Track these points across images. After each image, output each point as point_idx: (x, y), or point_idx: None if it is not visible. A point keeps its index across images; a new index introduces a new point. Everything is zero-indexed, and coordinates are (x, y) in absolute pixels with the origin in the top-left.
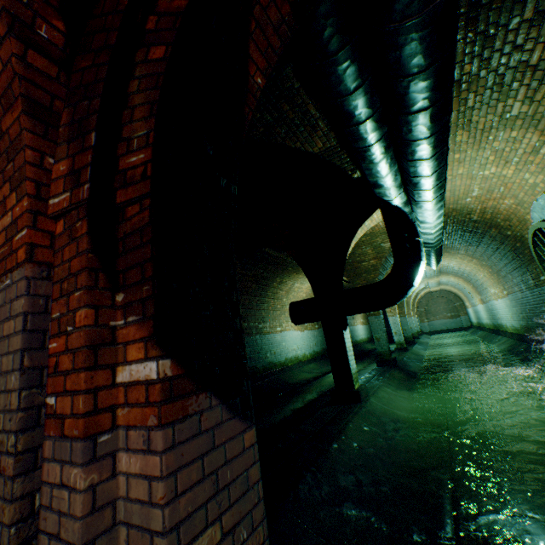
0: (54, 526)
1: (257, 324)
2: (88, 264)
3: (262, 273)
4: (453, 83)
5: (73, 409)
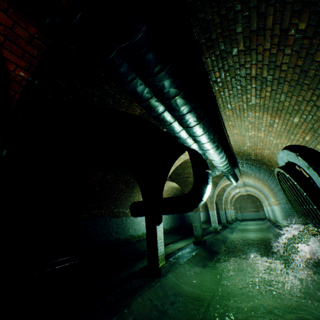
0: None
1: (125, 210)
2: None
3: (129, 179)
4: (212, 82)
5: None
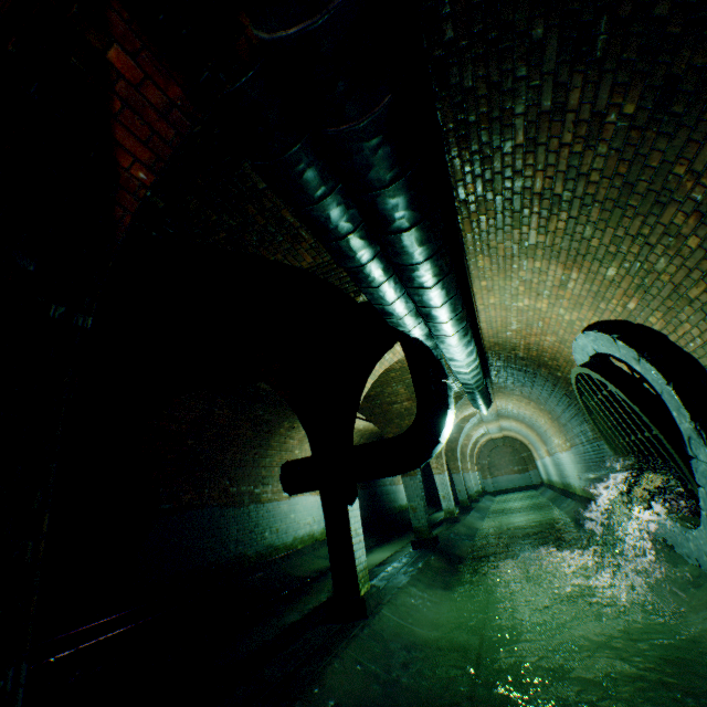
0: None
1: (253, 487)
2: None
3: (262, 416)
4: (459, 202)
5: None
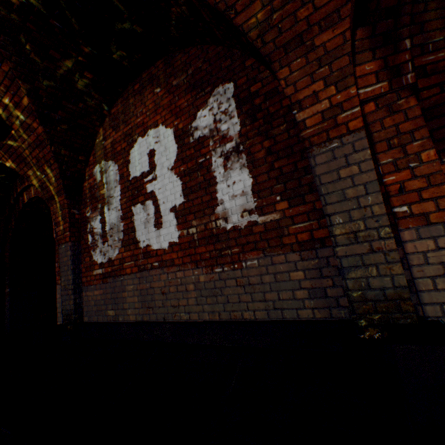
0: (436, 271)
1: None
2: (424, 124)
3: None
4: None
5: (438, 207)
